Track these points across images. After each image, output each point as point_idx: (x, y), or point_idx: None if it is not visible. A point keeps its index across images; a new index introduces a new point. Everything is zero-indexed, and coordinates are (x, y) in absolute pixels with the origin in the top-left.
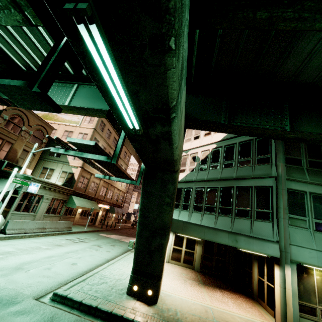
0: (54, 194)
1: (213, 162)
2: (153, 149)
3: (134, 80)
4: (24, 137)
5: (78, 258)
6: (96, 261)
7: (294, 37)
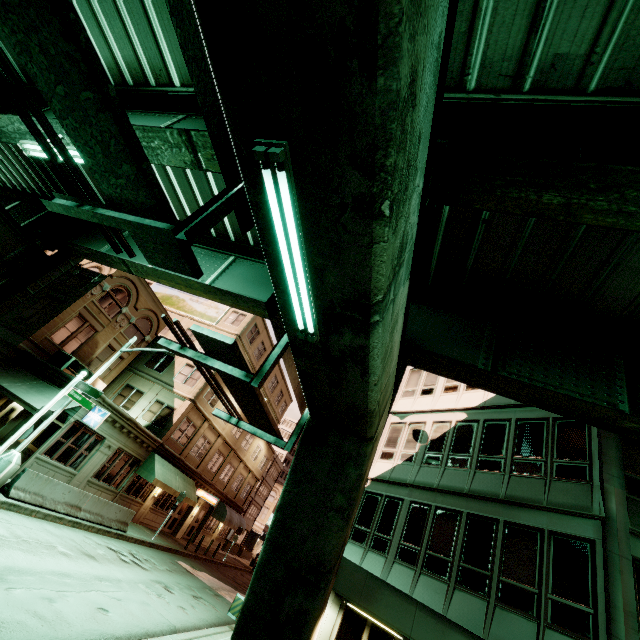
0: (125, 441)
1: (455, 450)
2: (331, 378)
3: (321, 251)
4: (120, 324)
5: (115, 599)
6: (149, 622)
7: (623, 242)
